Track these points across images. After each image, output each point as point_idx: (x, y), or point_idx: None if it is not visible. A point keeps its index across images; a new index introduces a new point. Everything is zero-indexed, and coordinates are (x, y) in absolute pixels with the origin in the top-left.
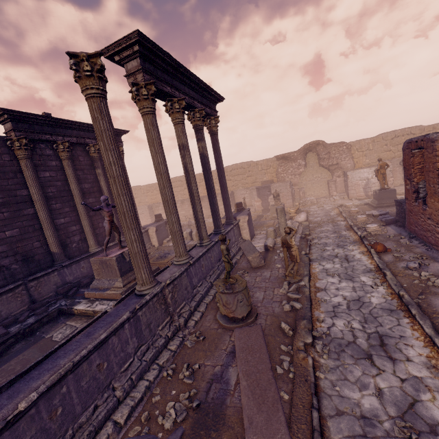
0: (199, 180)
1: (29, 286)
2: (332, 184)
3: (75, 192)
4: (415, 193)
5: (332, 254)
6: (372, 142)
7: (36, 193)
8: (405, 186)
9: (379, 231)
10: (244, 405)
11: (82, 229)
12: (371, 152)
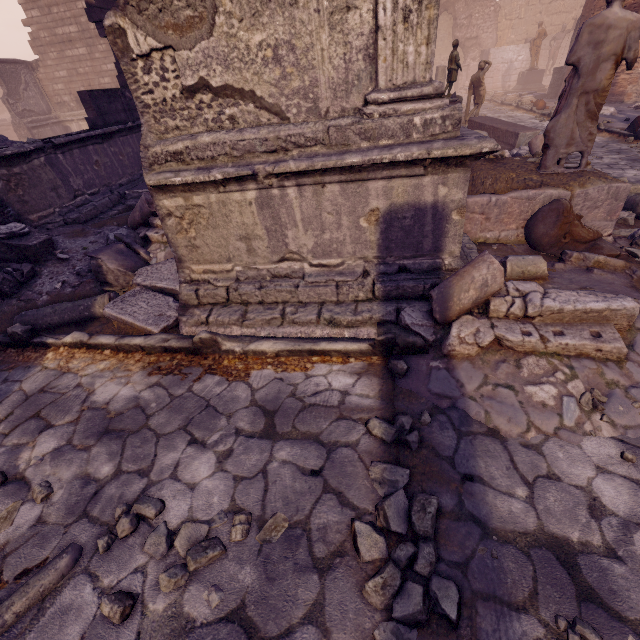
0: None
1: None
2: (463, 71)
3: None
4: None
5: (494, 116)
6: (526, 5)
7: None
8: None
9: (534, 101)
10: (506, 128)
11: None
12: (520, 23)
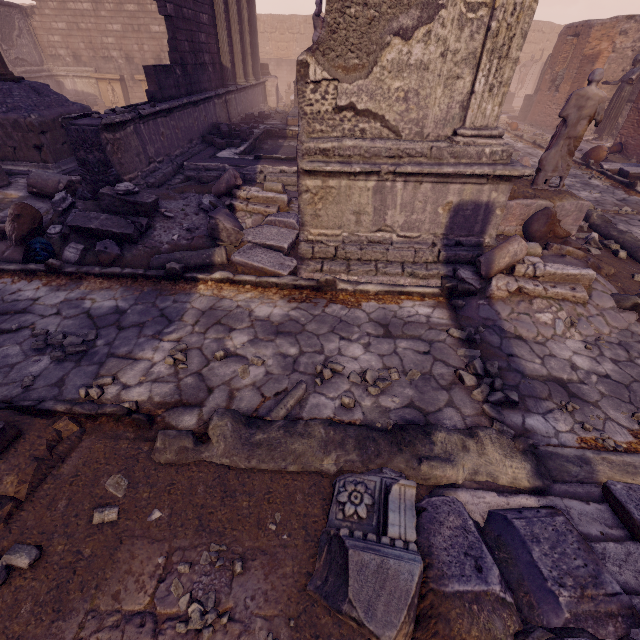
0: (271, 27)
1: (226, 100)
2: None
3: None
4: (551, 83)
5: None
6: None
7: None
8: (544, 77)
9: (507, 121)
10: None
11: (232, 47)
12: None
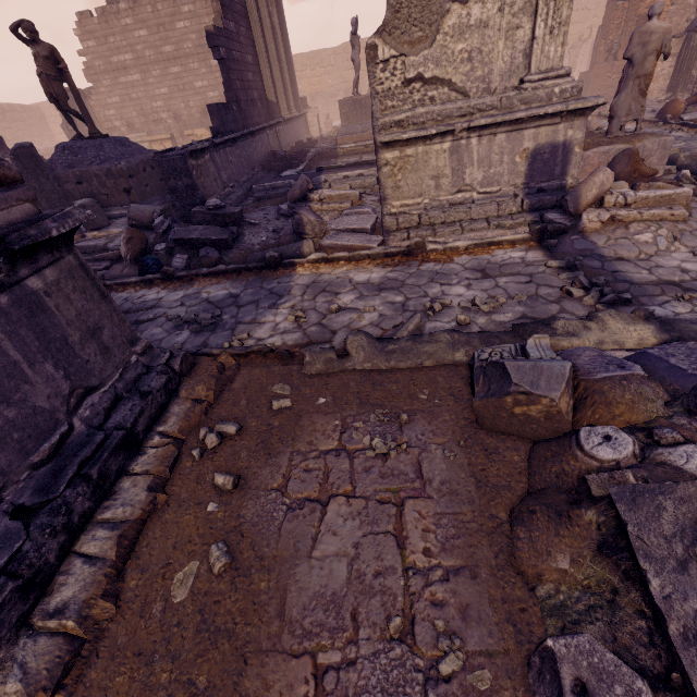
0: (302, 66)
1: (276, 131)
2: None
3: (267, 23)
4: (607, 53)
5: None
6: None
7: (254, 9)
8: (597, 49)
9: None
10: None
11: (274, 84)
12: None
